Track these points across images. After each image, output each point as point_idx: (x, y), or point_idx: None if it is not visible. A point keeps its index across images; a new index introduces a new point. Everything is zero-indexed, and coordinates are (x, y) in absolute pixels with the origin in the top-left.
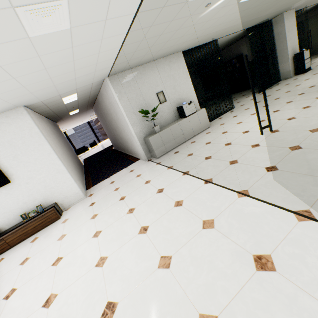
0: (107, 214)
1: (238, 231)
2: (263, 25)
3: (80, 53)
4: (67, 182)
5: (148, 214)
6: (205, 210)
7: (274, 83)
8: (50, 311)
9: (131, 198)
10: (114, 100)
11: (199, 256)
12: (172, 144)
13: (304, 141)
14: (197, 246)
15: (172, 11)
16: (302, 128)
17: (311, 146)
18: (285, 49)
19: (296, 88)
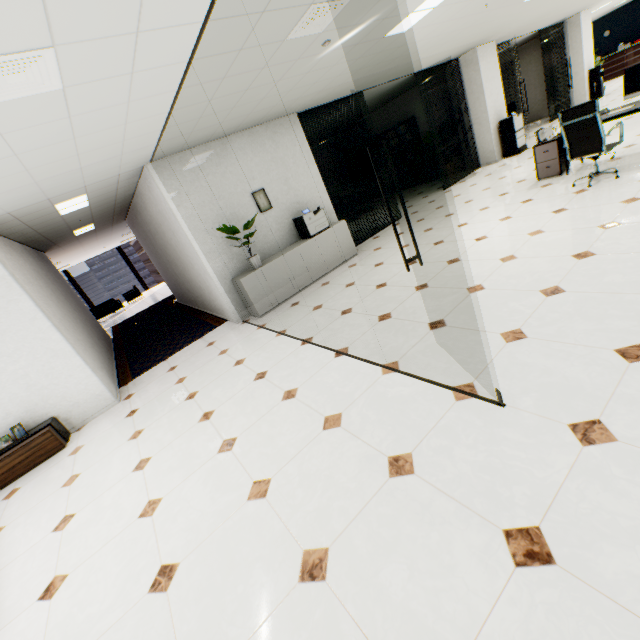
0: (162, 428)
1: (374, 427)
2: (444, 67)
3: (86, 126)
4: (77, 373)
5: (238, 418)
6: (331, 400)
7: (469, 172)
8: (55, 603)
9: (208, 393)
10: (166, 208)
11: (313, 471)
12: (286, 289)
13: (490, 277)
14: (312, 457)
15: (259, 54)
16: (492, 256)
17: (497, 285)
18: (484, 113)
19: (500, 183)
